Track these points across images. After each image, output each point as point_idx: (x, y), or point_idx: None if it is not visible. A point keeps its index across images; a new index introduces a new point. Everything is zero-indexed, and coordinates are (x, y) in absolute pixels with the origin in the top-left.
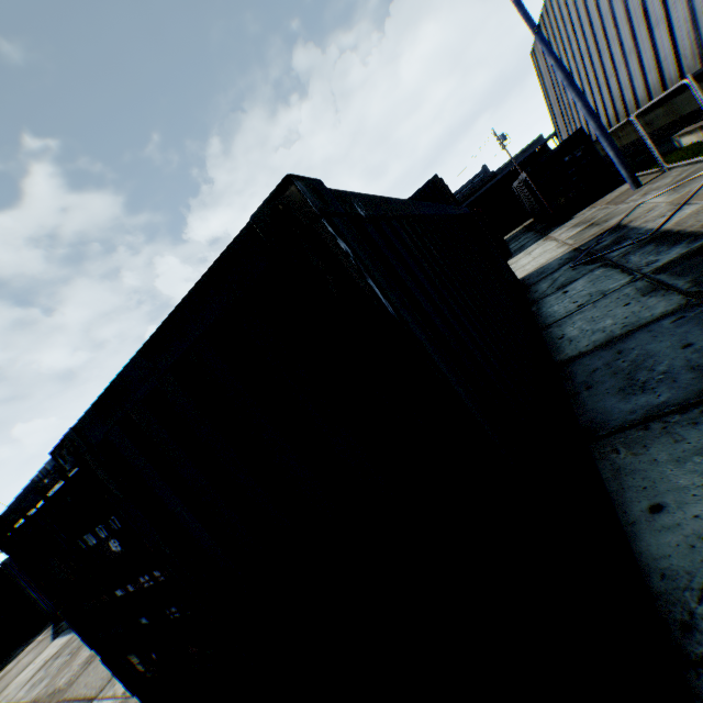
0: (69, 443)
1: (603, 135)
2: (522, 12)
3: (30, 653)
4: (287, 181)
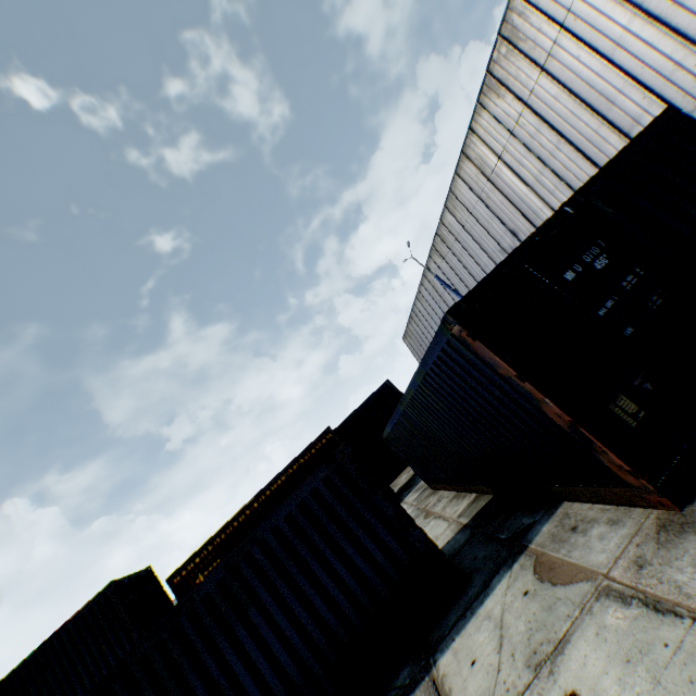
0: (578, 194)
1: None
2: (443, 282)
3: None
4: (668, 106)
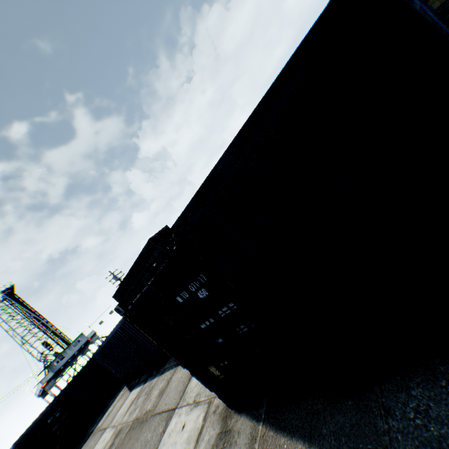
0: (176, 229)
1: (420, 4)
2: None
3: (119, 400)
4: None
